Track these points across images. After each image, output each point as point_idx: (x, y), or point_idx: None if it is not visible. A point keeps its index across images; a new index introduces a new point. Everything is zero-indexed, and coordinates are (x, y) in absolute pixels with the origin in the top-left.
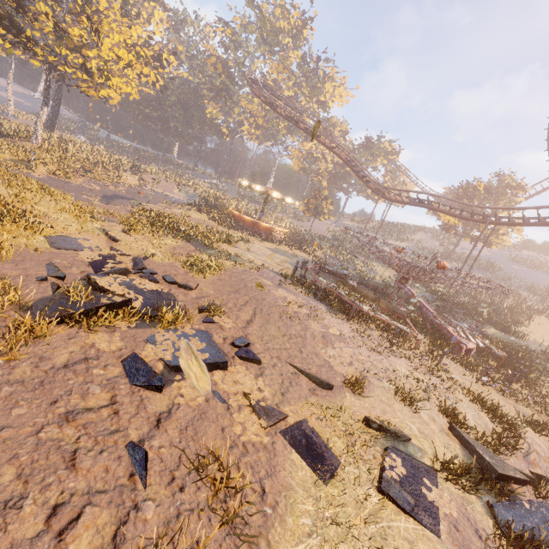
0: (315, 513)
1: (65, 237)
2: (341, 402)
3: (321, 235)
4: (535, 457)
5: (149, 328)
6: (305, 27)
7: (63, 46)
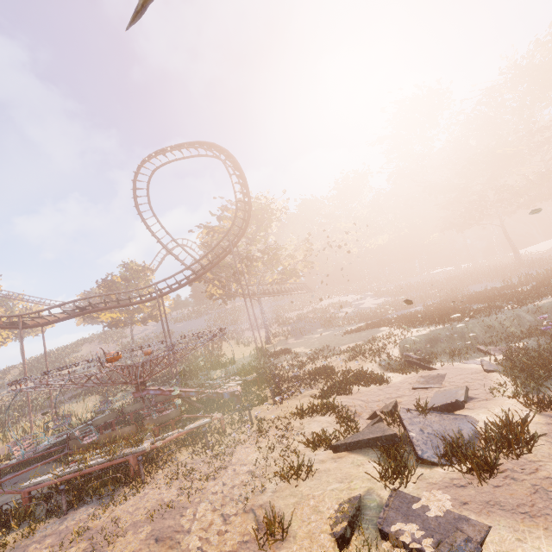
0: None
1: None
2: None
3: None
4: (354, 409)
5: None
6: None
7: None
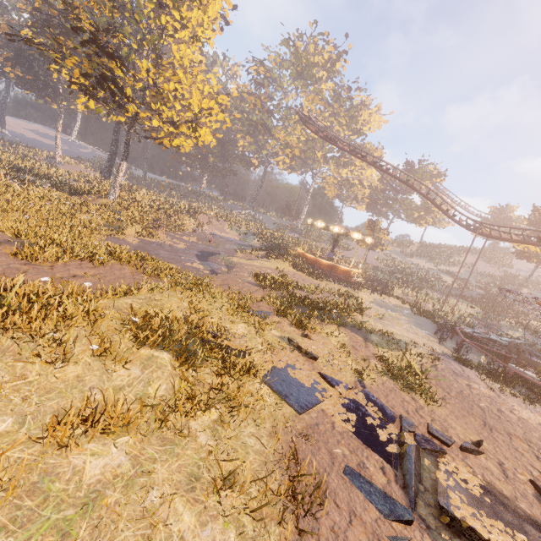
0: None
1: (275, 371)
2: None
3: (377, 266)
4: None
5: None
6: (338, 60)
7: (160, 102)
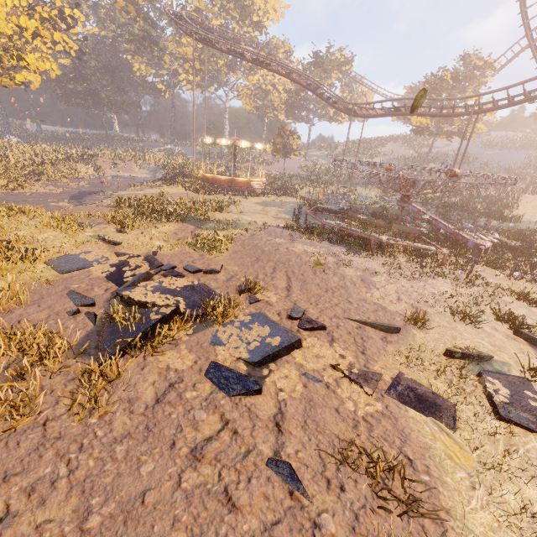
0: None
1: (65, 256)
2: (415, 342)
3: (296, 174)
4: None
5: (207, 329)
6: None
7: None
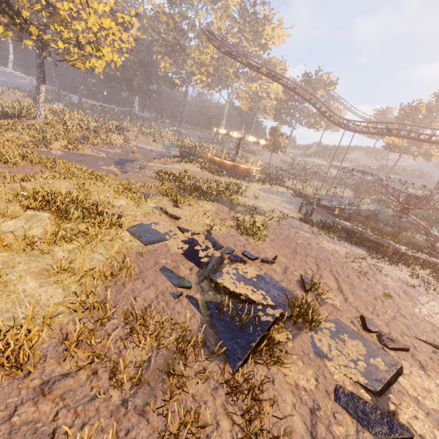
0: None
1: (140, 225)
2: None
3: (279, 166)
4: None
5: (301, 334)
6: None
7: (57, 23)
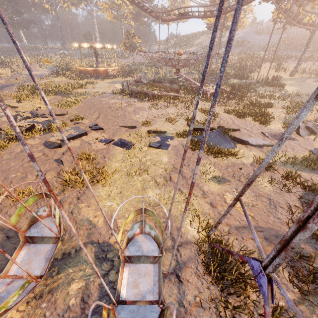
0: (123, 156)
1: None
2: (140, 130)
3: (141, 63)
4: (222, 122)
5: (50, 133)
6: None
7: None
